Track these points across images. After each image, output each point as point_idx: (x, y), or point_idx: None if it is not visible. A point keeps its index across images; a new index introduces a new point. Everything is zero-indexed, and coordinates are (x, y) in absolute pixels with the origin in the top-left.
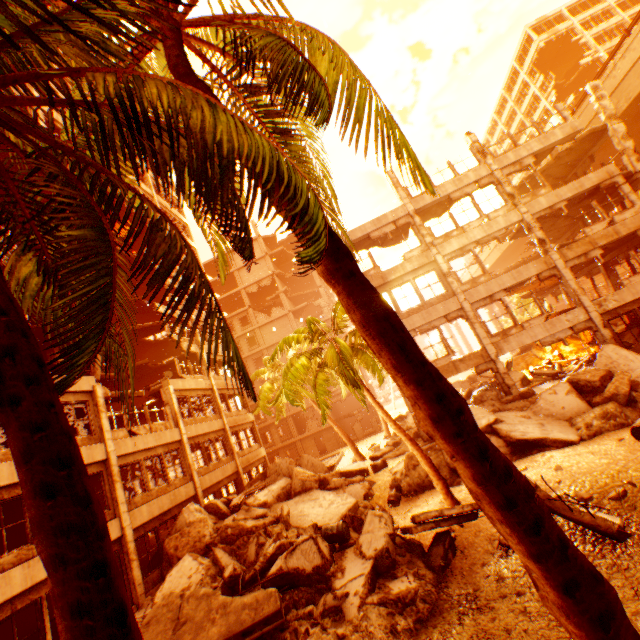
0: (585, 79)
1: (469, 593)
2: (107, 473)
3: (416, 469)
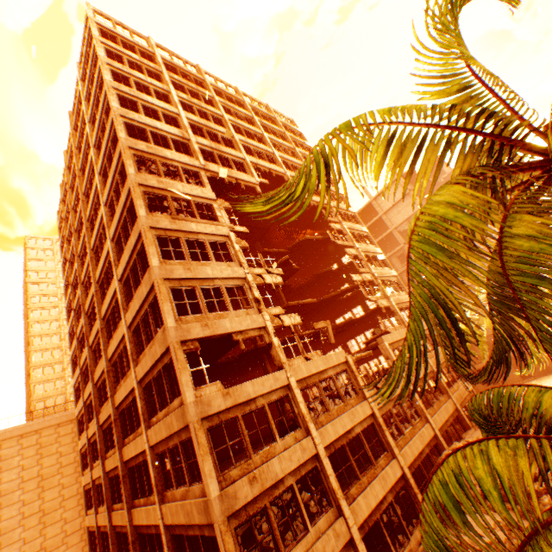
0: None
1: None
2: (375, 423)
3: None
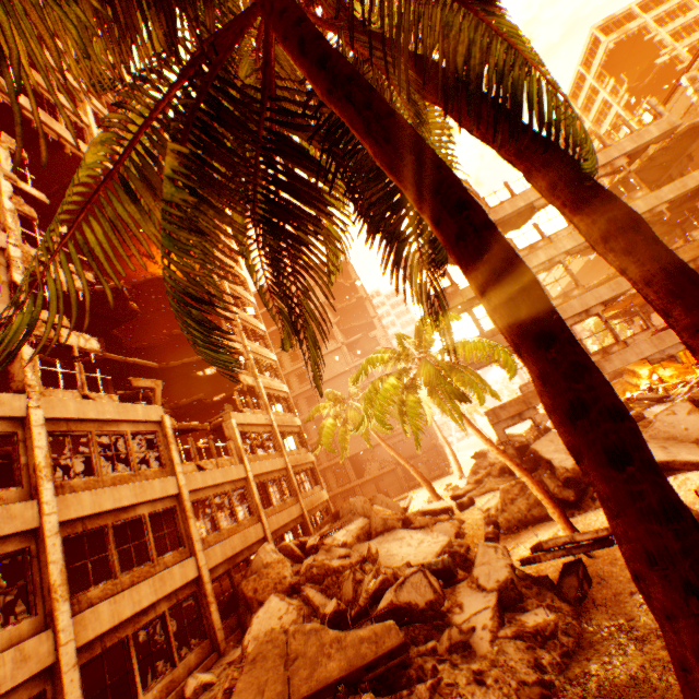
0: (661, 80)
1: (621, 624)
2: (180, 508)
3: (514, 503)
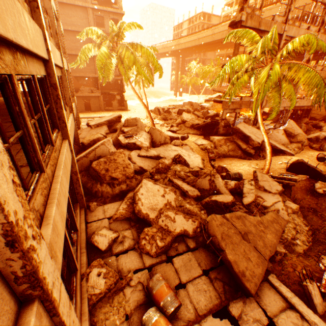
0: None
1: (311, 208)
2: (48, 82)
3: (222, 147)
